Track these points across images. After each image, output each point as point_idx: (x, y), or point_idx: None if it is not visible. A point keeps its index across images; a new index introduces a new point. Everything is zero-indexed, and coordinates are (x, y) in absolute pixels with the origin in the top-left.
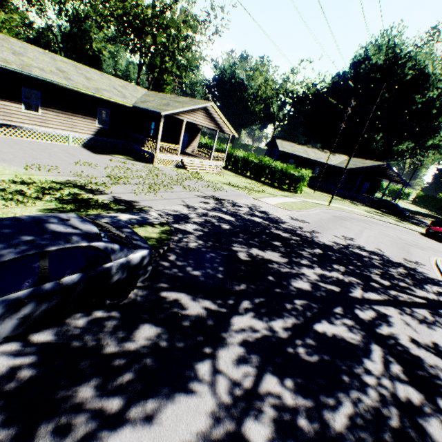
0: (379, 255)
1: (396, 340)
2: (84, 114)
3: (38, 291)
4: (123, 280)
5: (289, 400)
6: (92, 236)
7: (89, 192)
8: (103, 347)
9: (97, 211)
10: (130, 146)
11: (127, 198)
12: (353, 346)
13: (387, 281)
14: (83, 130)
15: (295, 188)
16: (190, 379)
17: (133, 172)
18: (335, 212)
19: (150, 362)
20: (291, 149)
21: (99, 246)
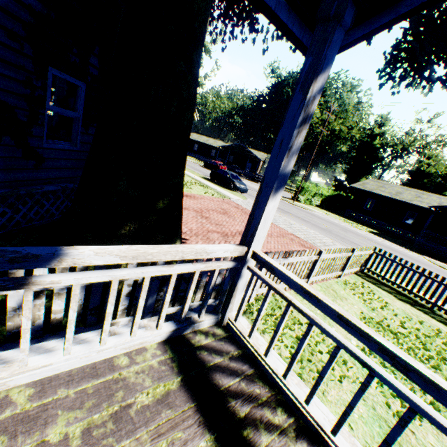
0: None
1: None
2: None
3: None
4: None
5: None
6: None
7: None
8: None
9: None
10: None
11: None
12: None
13: None
14: None
15: None
16: None
17: None
18: None
19: None
20: (196, 138)
21: None
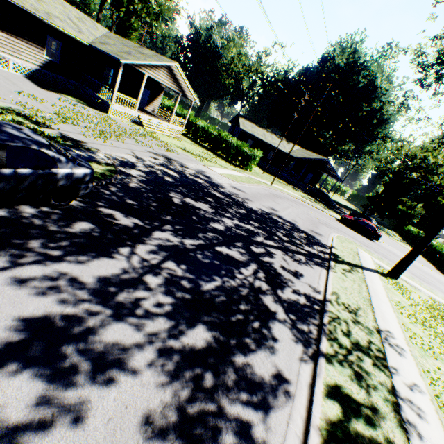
0: (292, 224)
1: (271, 264)
2: (30, 40)
3: None
4: (67, 187)
5: (180, 273)
6: (43, 145)
7: (34, 123)
8: (48, 227)
9: None
10: (84, 89)
11: (75, 137)
12: (238, 261)
13: (287, 238)
14: (28, 58)
15: (246, 166)
16: (113, 253)
17: (84, 116)
18: (275, 191)
19: (84, 240)
20: (252, 130)
21: (48, 153)
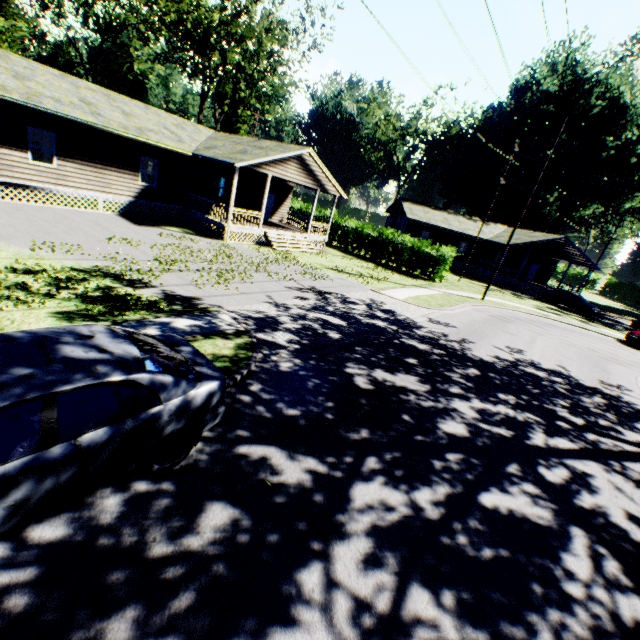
0: (563, 377)
1: (606, 517)
2: (121, 167)
3: (39, 460)
4: (179, 432)
5: (451, 632)
6: (129, 364)
7: (128, 284)
8: (147, 547)
9: (139, 315)
10: (189, 213)
11: (185, 293)
12: (542, 530)
13: (580, 418)
14: (120, 190)
15: (433, 275)
16: (291, 600)
17: (194, 252)
18: (493, 309)
19: (224, 571)
20: (425, 216)
21: (140, 380)
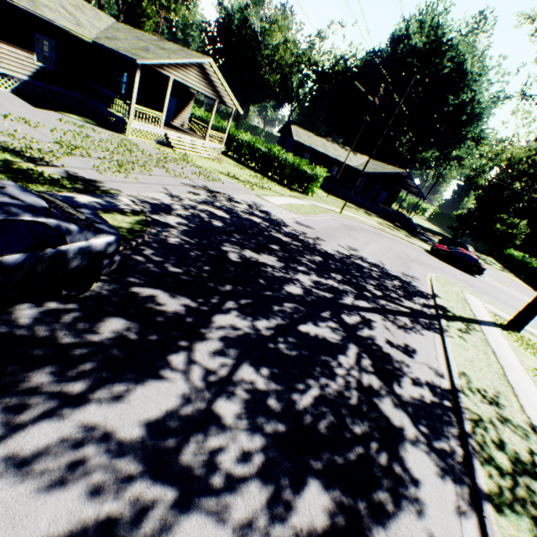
0: (379, 268)
1: (374, 341)
2: (13, 41)
3: None
4: (83, 269)
5: (262, 385)
6: (39, 210)
7: (29, 161)
8: (60, 338)
9: (42, 188)
10: (91, 103)
11: (87, 176)
12: (332, 344)
13: (380, 292)
14: (13, 66)
15: (307, 189)
16: (163, 368)
17: (95, 142)
18: (346, 221)
19: (117, 352)
20: (308, 140)
21: (49, 223)
